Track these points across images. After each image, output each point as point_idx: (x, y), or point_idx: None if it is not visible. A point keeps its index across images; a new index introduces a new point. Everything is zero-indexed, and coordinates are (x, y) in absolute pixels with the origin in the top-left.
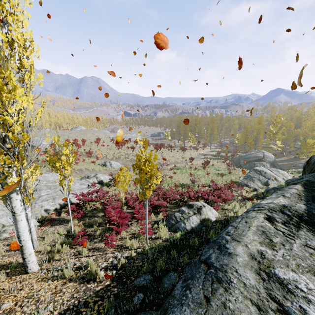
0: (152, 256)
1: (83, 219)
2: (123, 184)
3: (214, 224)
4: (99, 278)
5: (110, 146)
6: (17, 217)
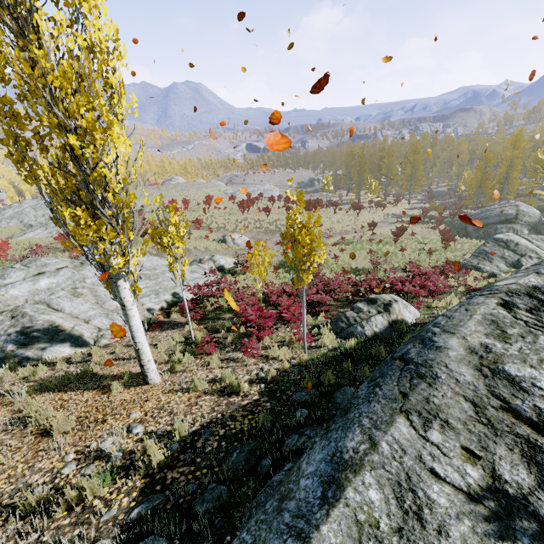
0: (314, 368)
1: (203, 323)
2: (260, 268)
3: (413, 328)
4: (243, 392)
5: (229, 210)
6: (129, 312)
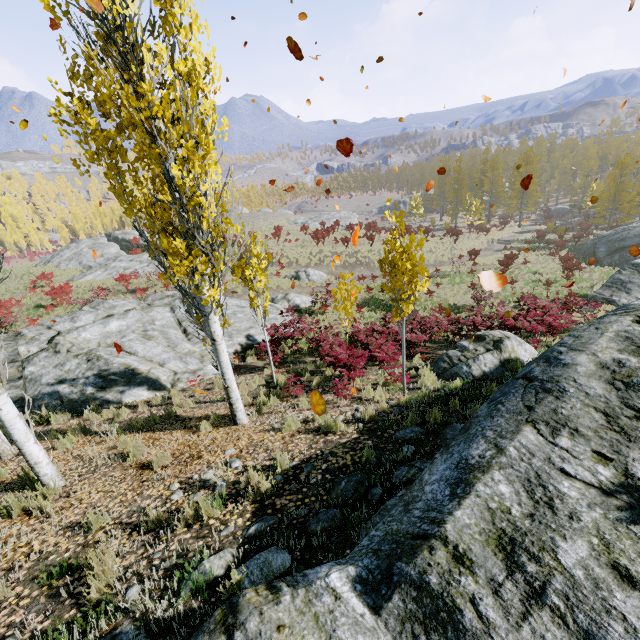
0: (417, 408)
1: (282, 366)
2: (346, 304)
3: None
4: (340, 431)
5: (301, 242)
6: (219, 347)
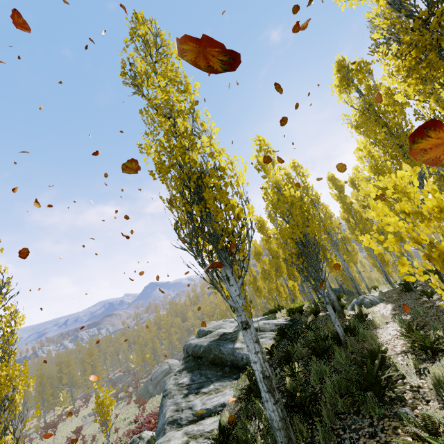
0: None
1: None
2: None
3: None
4: None
5: None
6: None
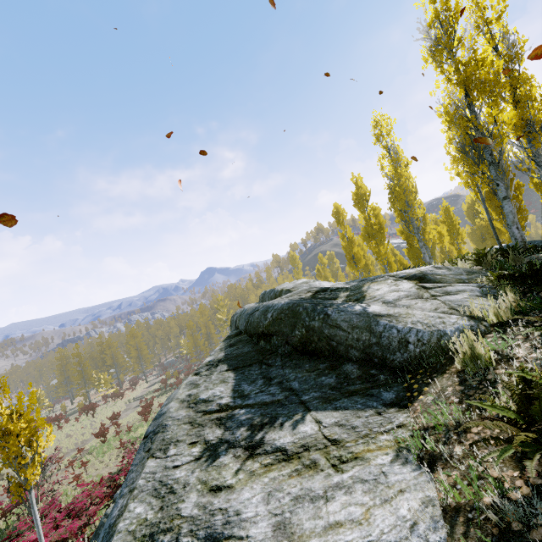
0: None
1: None
2: None
3: None
4: None
5: None
6: None
